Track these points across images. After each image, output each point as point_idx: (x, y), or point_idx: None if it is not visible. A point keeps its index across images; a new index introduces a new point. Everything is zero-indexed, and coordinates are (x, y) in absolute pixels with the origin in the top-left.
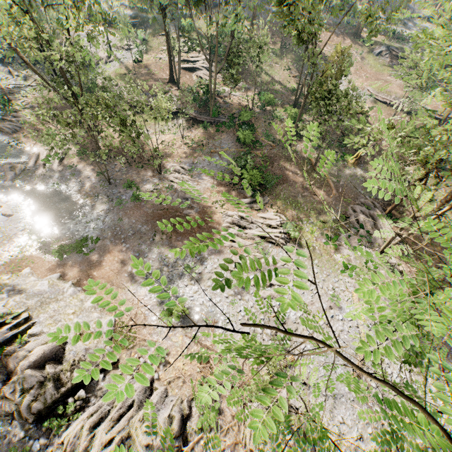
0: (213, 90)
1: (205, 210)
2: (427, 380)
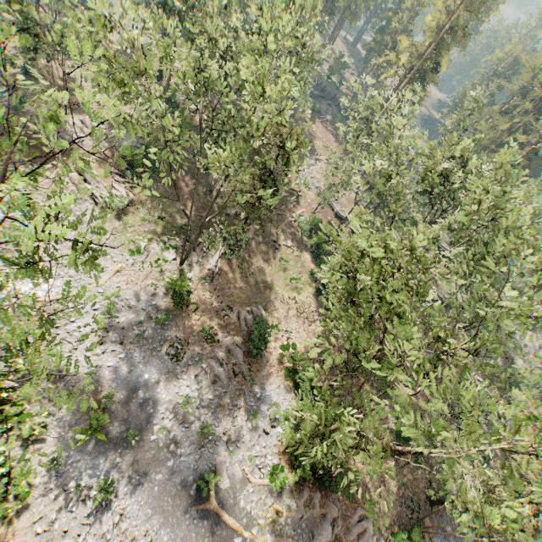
0: (167, 88)
1: (70, 154)
2: (101, 345)
